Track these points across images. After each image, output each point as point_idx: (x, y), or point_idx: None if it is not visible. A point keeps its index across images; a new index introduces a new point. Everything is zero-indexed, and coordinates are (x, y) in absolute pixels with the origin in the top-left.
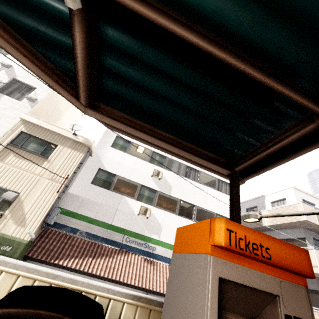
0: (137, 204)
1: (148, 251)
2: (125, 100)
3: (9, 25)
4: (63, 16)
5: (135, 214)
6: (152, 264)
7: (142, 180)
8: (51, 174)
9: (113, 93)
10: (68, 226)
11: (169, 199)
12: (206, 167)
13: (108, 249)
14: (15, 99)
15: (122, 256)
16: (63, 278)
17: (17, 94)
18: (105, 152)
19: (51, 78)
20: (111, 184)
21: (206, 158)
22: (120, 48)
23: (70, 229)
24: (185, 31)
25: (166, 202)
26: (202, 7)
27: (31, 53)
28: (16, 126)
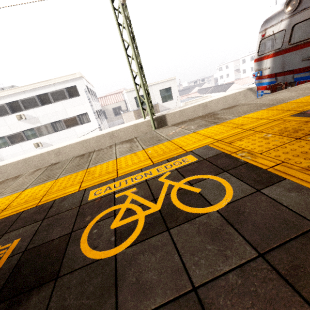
0: None
1: None
2: None
3: None
4: None
5: None
6: None
7: None
8: None
9: None
10: None
11: None
12: None
13: None
14: None
15: None
16: None
17: None
18: (0, 155)
19: None
20: None
21: None
22: None
23: None
24: None
25: None
26: None
27: None
28: None
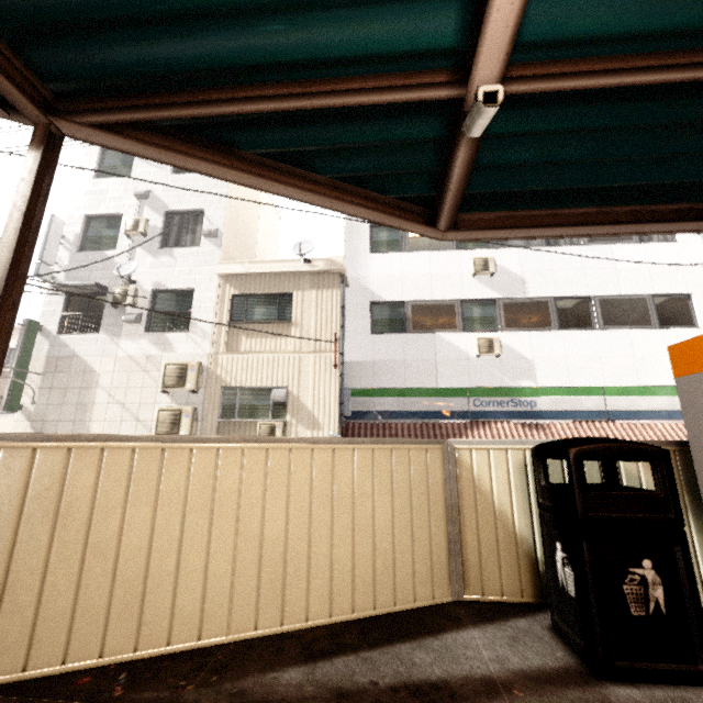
0: (467, 338)
1: (524, 411)
2: (502, 191)
3: (332, 177)
4: (425, 136)
5: (472, 357)
6: (540, 428)
7: (458, 291)
8: (310, 344)
9: (483, 192)
10: (371, 412)
11: (527, 305)
12: (669, 232)
13: (452, 426)
14: (190, 247)
15: (480, 430)
16: (532, 442)
17: (186, 237)
18: (366, 269)
19: (399, 218)
20: (404, 322)
21: (668, 216)
22: (512, 132)
23: (377, 415)
24: (650, 75)
25: (523, 315)
26: (676, 24)
27: (362, 197)
28: (221, 291)
